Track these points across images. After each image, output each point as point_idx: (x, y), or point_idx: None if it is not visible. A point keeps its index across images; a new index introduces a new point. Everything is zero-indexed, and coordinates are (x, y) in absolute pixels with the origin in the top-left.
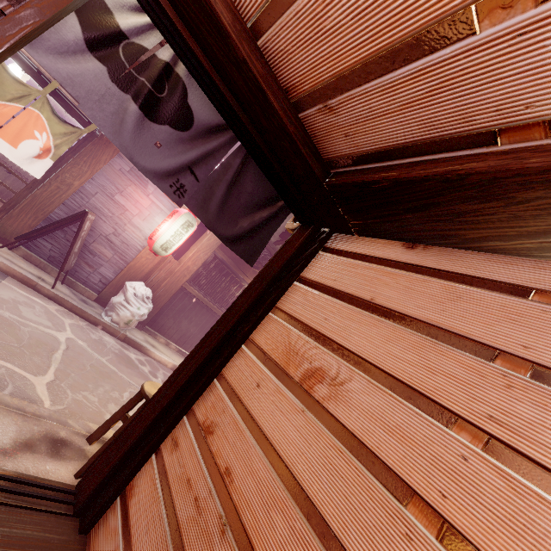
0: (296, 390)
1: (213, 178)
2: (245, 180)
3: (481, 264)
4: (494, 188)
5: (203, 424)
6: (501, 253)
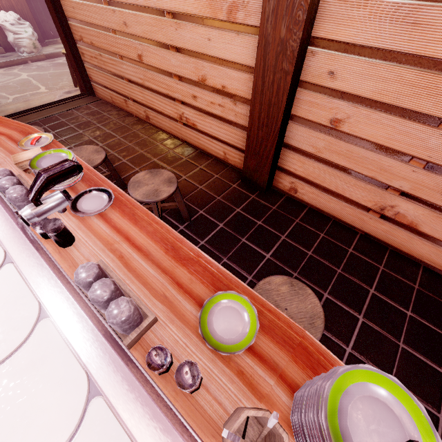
0: None
1: None
2: None
3: None
4: None
5: (80, 40)
6: None
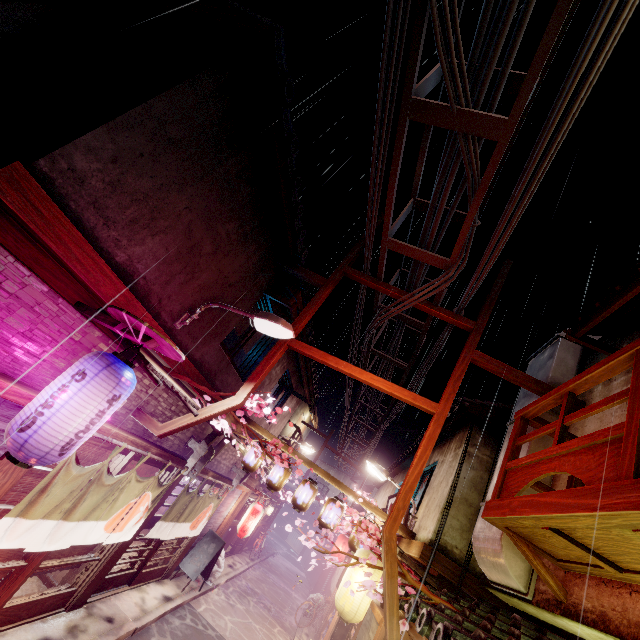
0: None
1: None
2: None
3: None
4: None
5: None
6: None
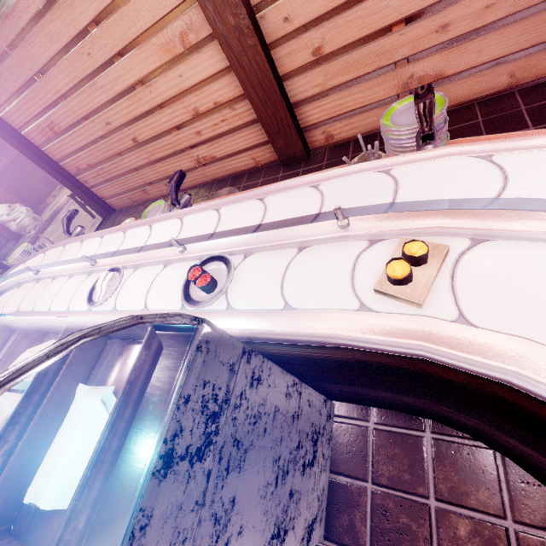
0: (58, 137)
1: None
2: None
3: None
4: None
5: (77, 171)
6: None
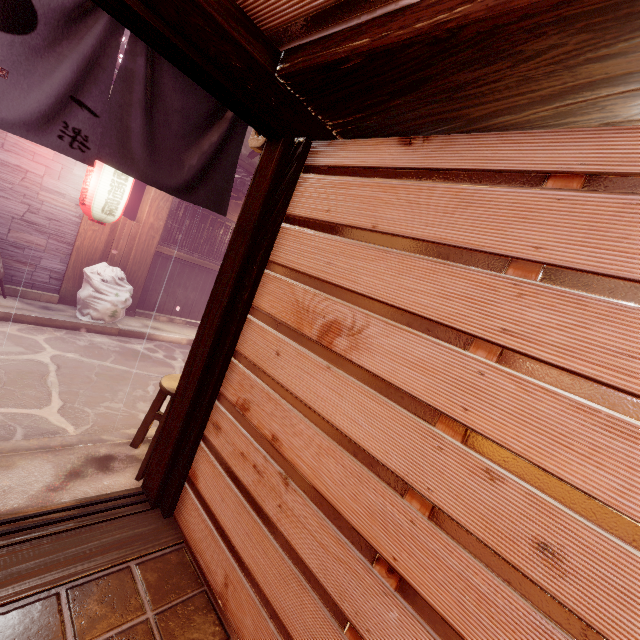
0: (317, 349)
1: (118, 104)
2: (166, 91)
3: (491, 151)
4: (497, 43)
5: (237, 403)
6: (513, 129)
